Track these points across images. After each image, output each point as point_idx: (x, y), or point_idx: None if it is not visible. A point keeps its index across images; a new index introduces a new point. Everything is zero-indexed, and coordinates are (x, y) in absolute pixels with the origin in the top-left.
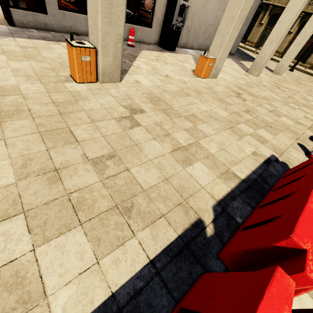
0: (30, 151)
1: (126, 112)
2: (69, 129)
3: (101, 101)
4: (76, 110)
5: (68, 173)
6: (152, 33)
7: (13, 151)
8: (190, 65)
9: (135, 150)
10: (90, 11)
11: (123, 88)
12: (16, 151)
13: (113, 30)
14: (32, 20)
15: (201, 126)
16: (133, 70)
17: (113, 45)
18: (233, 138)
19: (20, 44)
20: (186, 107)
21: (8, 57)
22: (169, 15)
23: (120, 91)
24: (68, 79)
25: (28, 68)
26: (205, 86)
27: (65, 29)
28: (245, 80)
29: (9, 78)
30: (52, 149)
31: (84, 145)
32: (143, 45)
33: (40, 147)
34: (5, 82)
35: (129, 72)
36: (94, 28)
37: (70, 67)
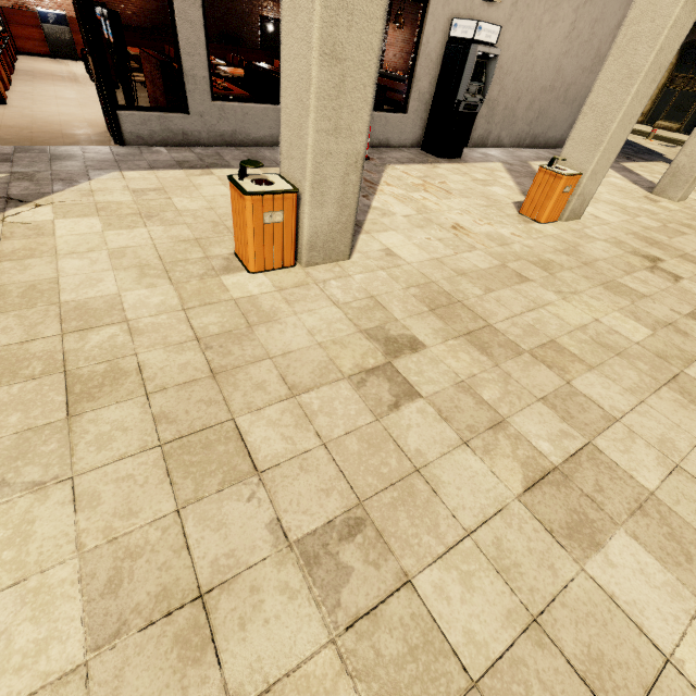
0: (132, 521)
1: (376, 351)
2: (234, 426)
3: (309, 322)
4: (249, 357)
5: (235, 609)
6: (407, 123)
7: (91, 524)
8: (505, 189)
9: (418, 493)
10: (287, 108)
11: (359, 275)
12: (97, 524)
13: (342, 144)
14: (158, 129)
15: (586, 382)
16: (375, 221)
17: (339, 178)
18: (694, 421)
19: (133, 185)
20: (525, 318)
21: (105, 222)
22: (449, 81)
23: (352, 285)
24: (229, 264)
25: (145, 245)
26: (557, 247)
27: (222, 139)
28: (655, 215)
29: (102, 277)
30: (190, 509)
31: (275, 486)
32: (387, 152)
33: (161, 503)
34: (92, 291)
35: (366, 228)
36: (296, 145)
37: (236, 236)
